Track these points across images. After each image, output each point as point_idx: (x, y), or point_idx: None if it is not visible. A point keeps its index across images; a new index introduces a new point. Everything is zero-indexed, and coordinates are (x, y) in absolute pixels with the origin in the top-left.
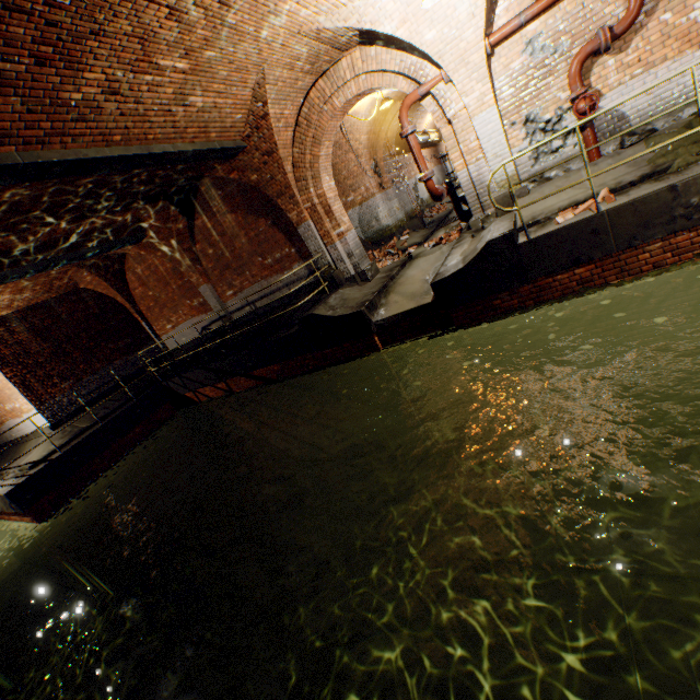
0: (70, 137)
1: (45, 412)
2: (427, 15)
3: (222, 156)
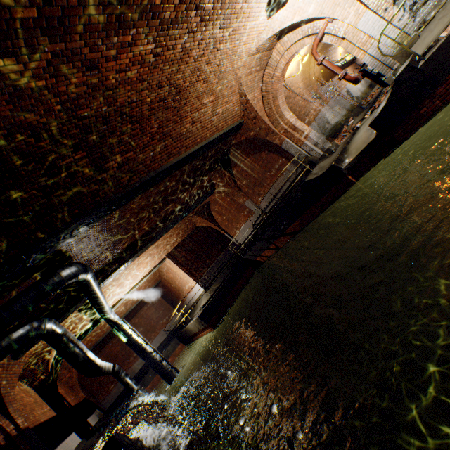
0: (185, 147)
1: (200, 284)
2: (304, 2)
3: (235, 131)
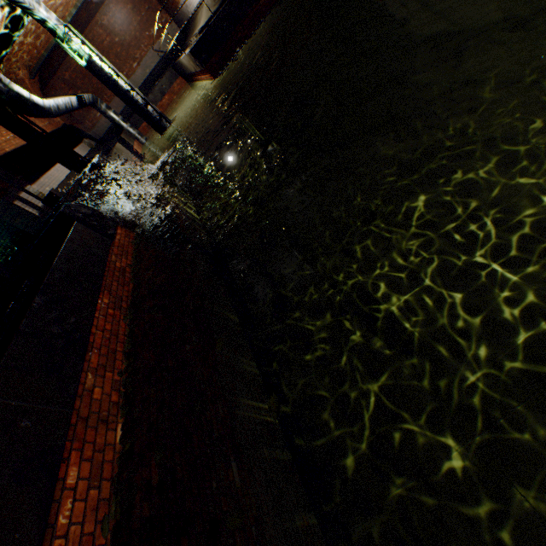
0: None
1: None
2: None
3: None
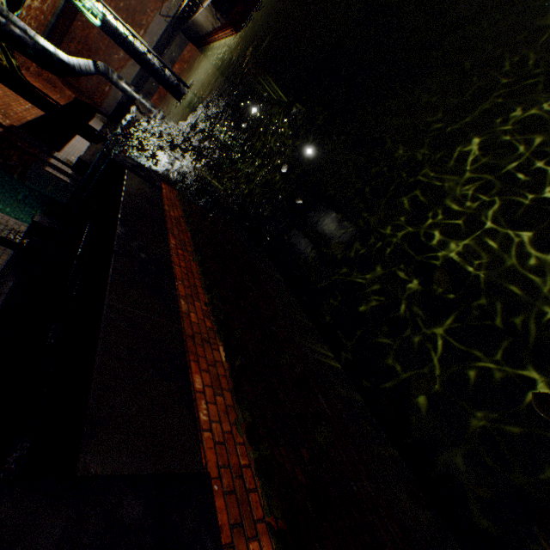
0: None
1: None
2: None
3: None
